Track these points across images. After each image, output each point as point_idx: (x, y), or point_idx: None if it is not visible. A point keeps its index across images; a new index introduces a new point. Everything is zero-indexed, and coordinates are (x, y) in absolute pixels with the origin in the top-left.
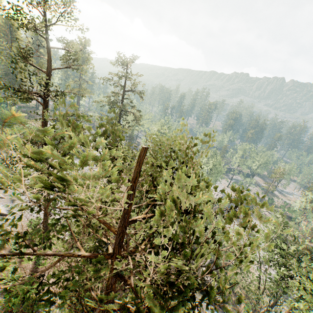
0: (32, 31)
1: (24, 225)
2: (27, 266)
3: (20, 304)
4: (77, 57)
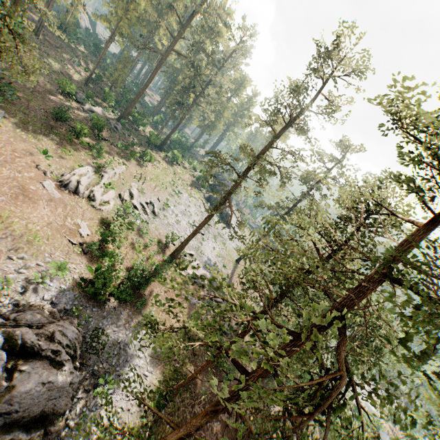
0: (319, 74)
1: (162, 233)
2: (150, 267)
3: (133, 291)
4: (336, 109)
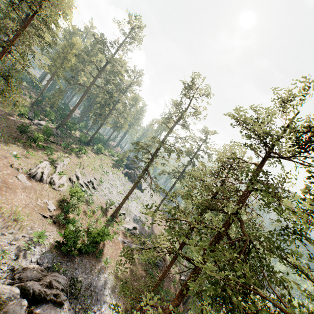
0: (187, 97)
1: (102, 201)
2: (99, 227)
3: None
4: (199, 113)
